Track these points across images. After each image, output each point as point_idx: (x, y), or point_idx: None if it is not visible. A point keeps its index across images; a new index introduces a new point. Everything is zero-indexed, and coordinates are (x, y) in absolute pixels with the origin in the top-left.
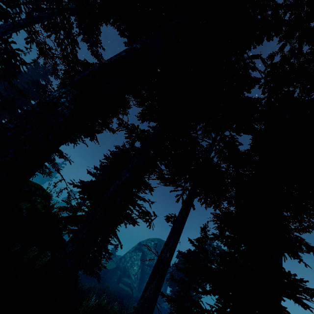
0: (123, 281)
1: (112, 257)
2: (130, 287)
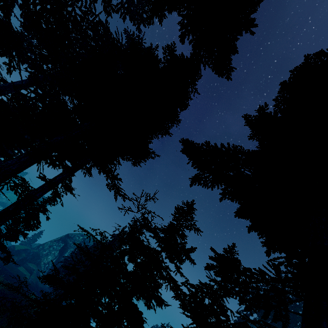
0: (27, 266)
1: (30, 243)
2: (31, 273)
